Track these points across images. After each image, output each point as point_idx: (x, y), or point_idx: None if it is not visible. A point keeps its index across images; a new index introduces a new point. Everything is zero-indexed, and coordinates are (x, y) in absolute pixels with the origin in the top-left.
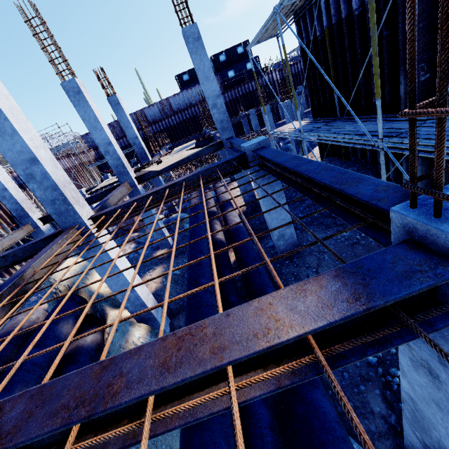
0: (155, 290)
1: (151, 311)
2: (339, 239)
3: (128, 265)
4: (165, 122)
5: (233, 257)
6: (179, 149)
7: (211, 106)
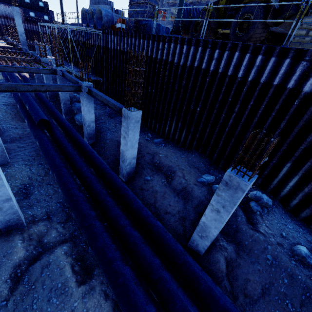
0: None
1: None
2: None
3: None
4: None
5: None
6: None
7: (20, 35)
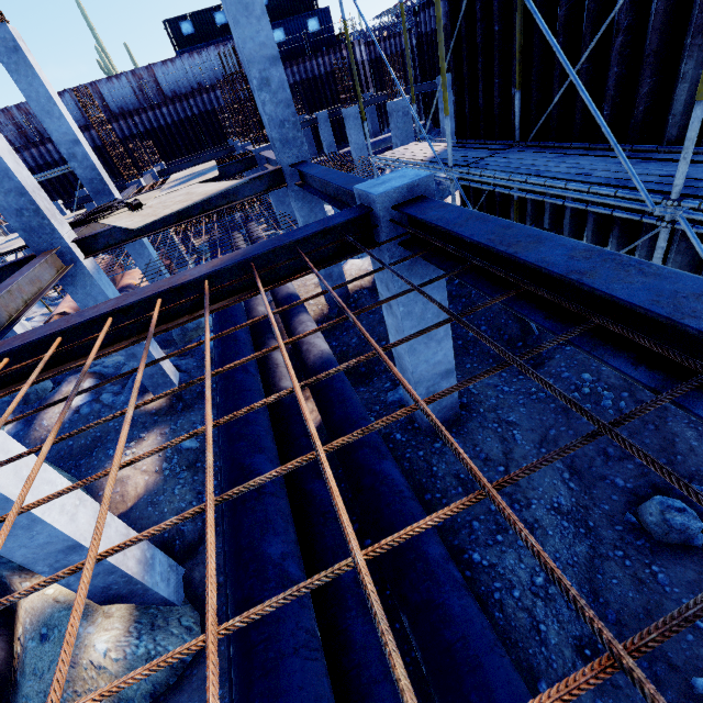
0: (145, 493)
1: (135, 579)
2: (533, 394)
3: (59, 487)
4: (147, 117)
5: (313, 415)
6: (181, 177)
7: (257, 84)
